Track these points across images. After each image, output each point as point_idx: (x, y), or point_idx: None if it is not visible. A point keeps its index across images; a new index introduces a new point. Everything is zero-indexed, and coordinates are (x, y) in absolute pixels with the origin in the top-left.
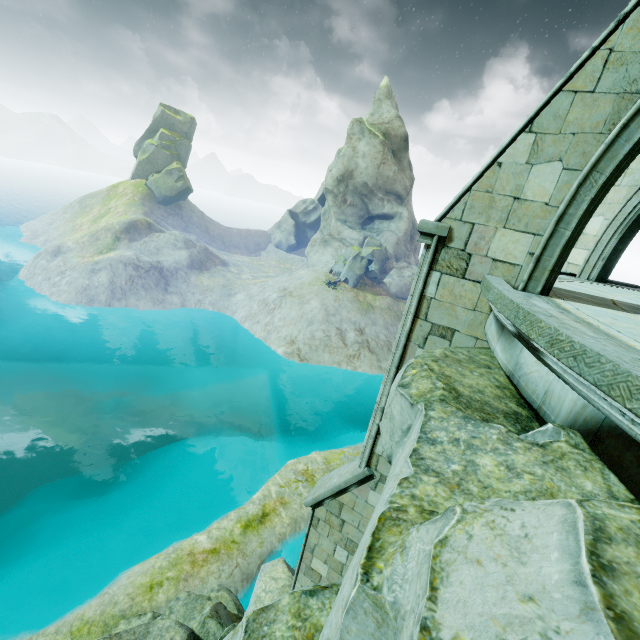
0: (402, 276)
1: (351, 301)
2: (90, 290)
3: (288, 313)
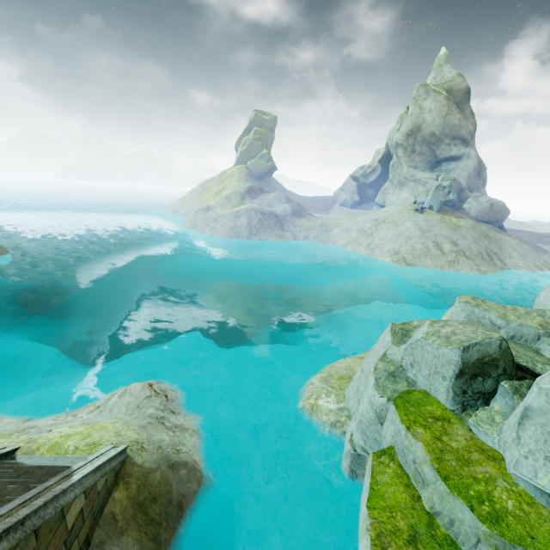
0: (479, 202)
1: (439, 222)
2: (236, 229)
3: (386, 234)
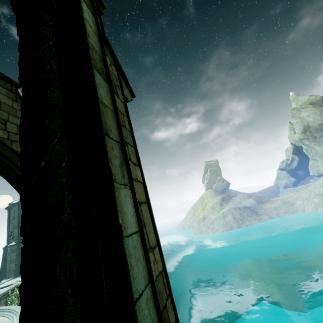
0: None
1: None
2: (227, 224)
3: None
